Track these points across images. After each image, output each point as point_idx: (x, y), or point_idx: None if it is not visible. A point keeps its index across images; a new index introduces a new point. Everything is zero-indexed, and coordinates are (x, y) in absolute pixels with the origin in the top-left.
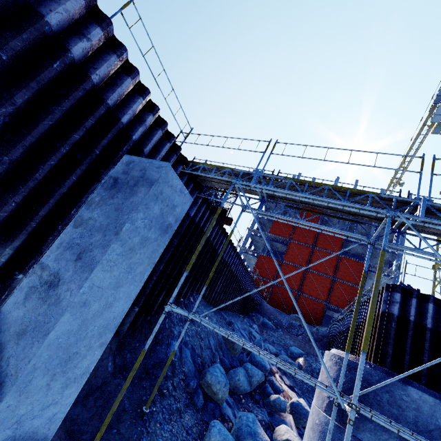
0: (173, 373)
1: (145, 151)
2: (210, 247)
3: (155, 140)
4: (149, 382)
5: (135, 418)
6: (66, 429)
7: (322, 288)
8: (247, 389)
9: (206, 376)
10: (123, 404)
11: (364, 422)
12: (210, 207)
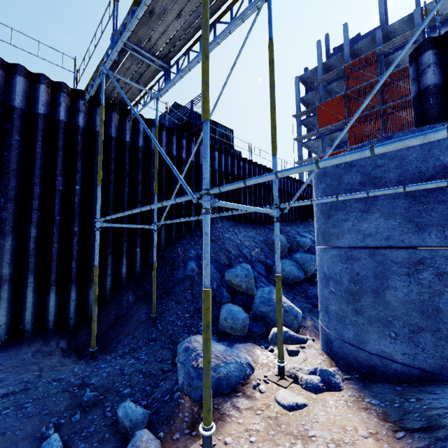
0: (191, 285)
1: (17, 105)
2: (198, 168)
3: (20, 90)
4: (168, 298)
5: (147, 324)
6: (101, 346)
7: None
8: (300, 276)
9: (225, 276)
10: (141, 318)
11: (341, 226)
12: (163, 128)
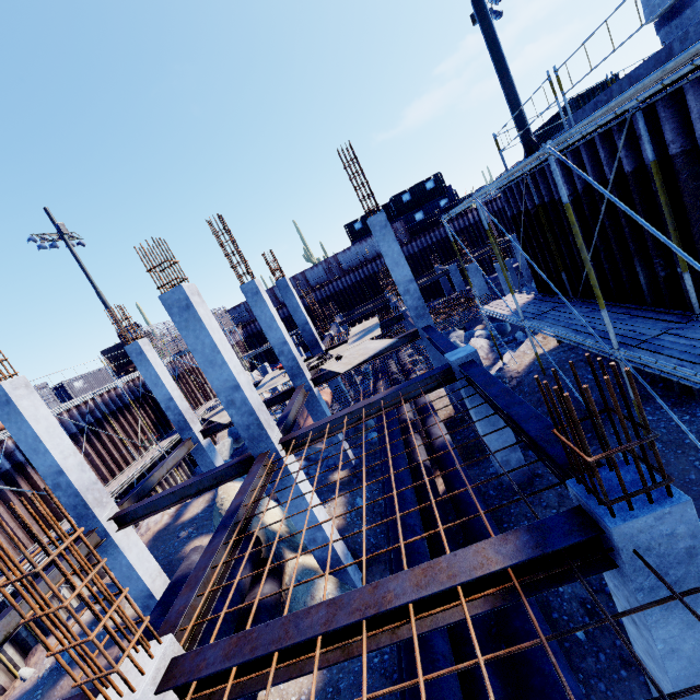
0: None
1: None
2: None
3: None
4: None
5: None
6: None
7: None
8: None
9: None
10: None
11: None
12: None
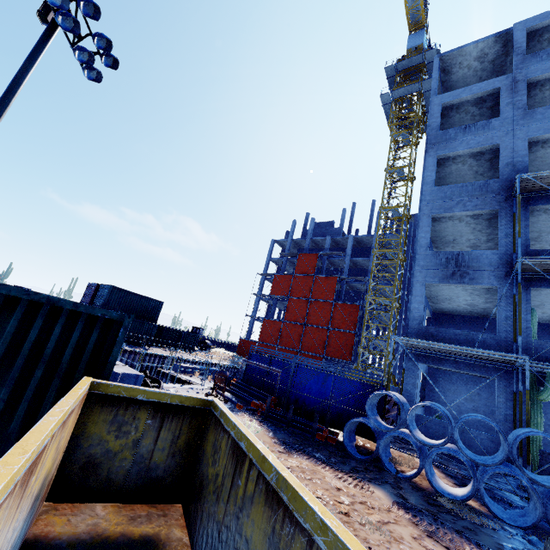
0: None
1: None
2: None
3: None
4: None
5: None
6: None
7: (319, 341)
8: None
9: None
10: None
11: None
12: None
